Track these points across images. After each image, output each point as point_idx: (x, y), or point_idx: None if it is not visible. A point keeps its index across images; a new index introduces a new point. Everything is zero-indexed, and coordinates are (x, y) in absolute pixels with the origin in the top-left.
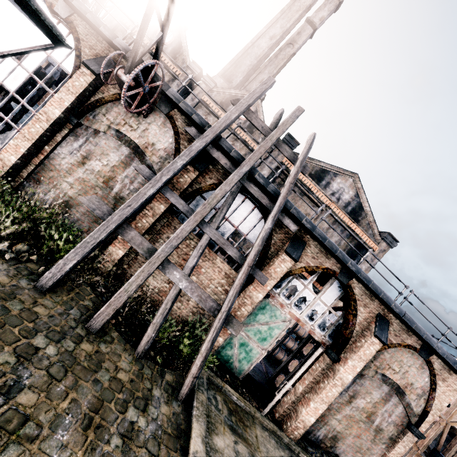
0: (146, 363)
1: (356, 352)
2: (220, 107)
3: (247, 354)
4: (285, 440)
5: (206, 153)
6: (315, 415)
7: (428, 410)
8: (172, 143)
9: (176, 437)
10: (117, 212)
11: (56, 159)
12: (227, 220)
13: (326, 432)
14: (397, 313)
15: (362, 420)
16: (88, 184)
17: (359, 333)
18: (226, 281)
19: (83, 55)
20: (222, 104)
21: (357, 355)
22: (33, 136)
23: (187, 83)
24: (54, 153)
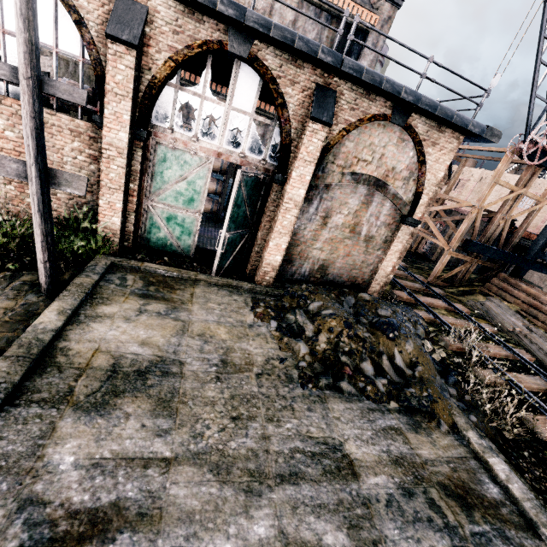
0: None
1: (298, 156)
2: None
3: (182, 227)
4: (245, 287)
5: None
6: (279, 253)
7: (420, 192)
8: None
9: (20, 321)
10: None
11: None
12: (5, 32)
13: (311, 266)
14: (330, 64)
15: (346, 237)
16: None
17: (300, 130)
18: (80, 143)
19: None
20: None
21: (299, 159)
22: None
23: None
24: None
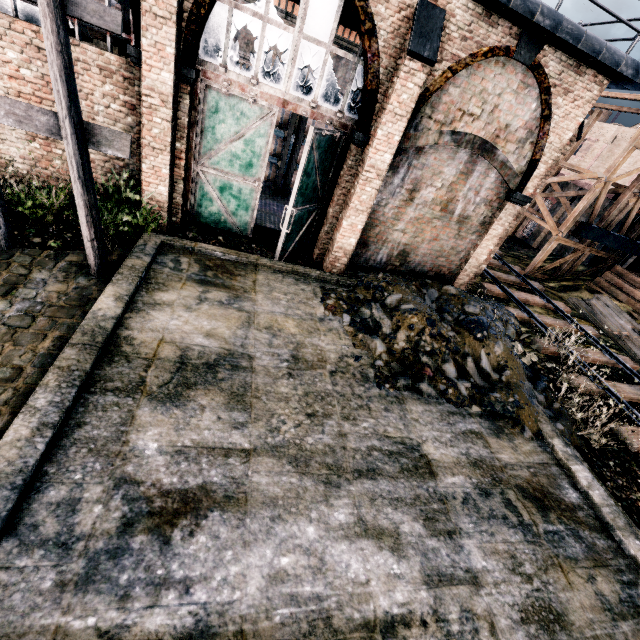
0: (22, 252)
1: (386, 108)
2: None
3: (238, 200)
4: (313, 275)
5: None
6: (354, 235)
7: (536, 159)
8: None
9: (76, 307)
10: None
11: None
12: None
13: (389, 251)
14: None
15: (436, 217)
16: None
17: (391, 70)
18: (112, 86)
19: None
20: None
21: (388, 112)
22: None
23: None
24: None
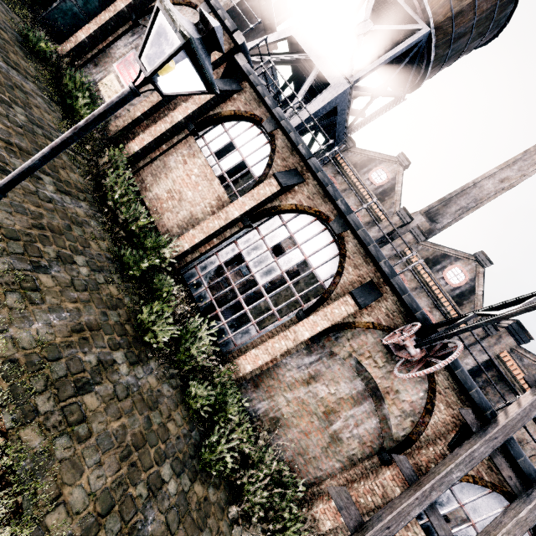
0: None
1: None
2: (424, 264)
3: None
4: None
5: (470, 433)
6: None
7: None
8: (422, 398)
9: None
10: (373, 533)
11: (281, 368)
12: (473, 525)
13: None
14: None
15: None
16: (306, 408)
17: None
18: None
19: (344, 272)
20: (428, 261)
21: None
22: (275, 351)
23: (390, 230)
24: (282, 361)
